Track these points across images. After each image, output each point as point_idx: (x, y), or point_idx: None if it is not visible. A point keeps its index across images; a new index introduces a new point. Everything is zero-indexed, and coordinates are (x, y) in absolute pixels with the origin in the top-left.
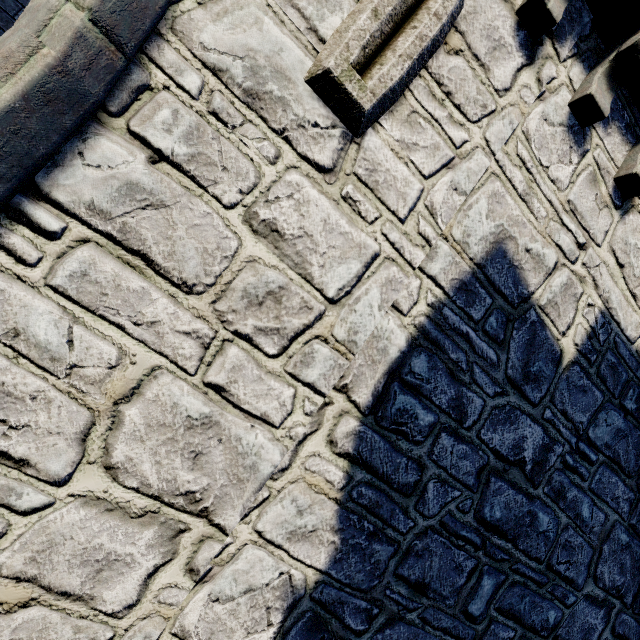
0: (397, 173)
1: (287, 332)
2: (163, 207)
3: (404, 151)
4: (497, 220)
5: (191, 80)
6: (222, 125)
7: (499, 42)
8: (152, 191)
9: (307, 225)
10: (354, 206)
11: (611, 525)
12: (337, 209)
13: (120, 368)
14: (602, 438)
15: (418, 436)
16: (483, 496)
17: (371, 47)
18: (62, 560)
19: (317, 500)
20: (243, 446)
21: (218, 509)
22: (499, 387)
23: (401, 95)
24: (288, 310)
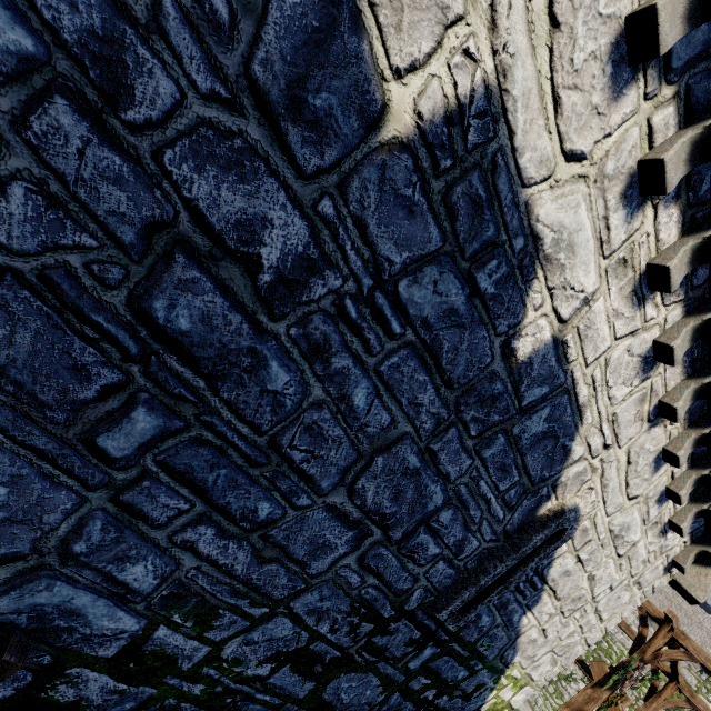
0: None
1: None
2: None
3: None
4: None
5: None
6: None
7: None
8: None
9: None
10: None
11: (398, 436)
12: None
13: None
14: (421, 307)
15: None
16: (154, 277)
17: None
18: None
19: None
20: None
21: None
22: (226, 87)
23: None
24: None
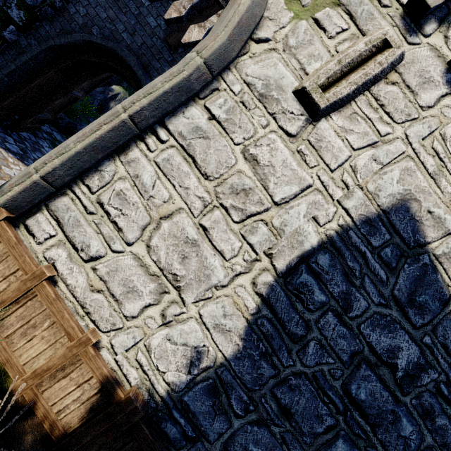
0: (335, 144)
1: (247, 212)
2: (207, 139)
3: (343, 133)
4: (406, 186)
5: (237, 88)
6: (244, 108)
7: (429, 79)
8: (205, 131)
9: (273, 161)
10: (303, 157)
11: None
12: (292, 156)
13: (167, 203)
14: None
15: (311, 306)
16: (352, 374)
17: (333, 78)
18: (117, 279)
19: (236, 313)
20: (207, 263)
21: (185, 290)
22: (384, 300)
23: (348, 103)
24: (250, 201)
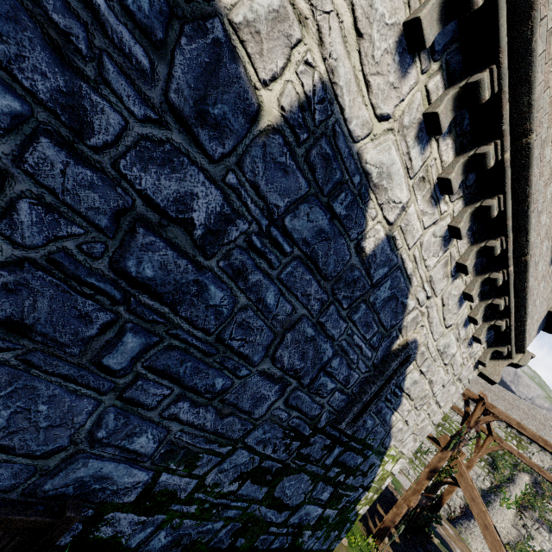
0: None
1: None
2: None
3: None
4: None
5: None
6: None
7: None
8: None
9: None
10: None
11: (298, 318)
12: None
13: None
14: (301, 232)
15: None
16: (125, 246)
17: None
18: None
19: None
20: None
21: None
22: (154, 112)
23: None
24: None
